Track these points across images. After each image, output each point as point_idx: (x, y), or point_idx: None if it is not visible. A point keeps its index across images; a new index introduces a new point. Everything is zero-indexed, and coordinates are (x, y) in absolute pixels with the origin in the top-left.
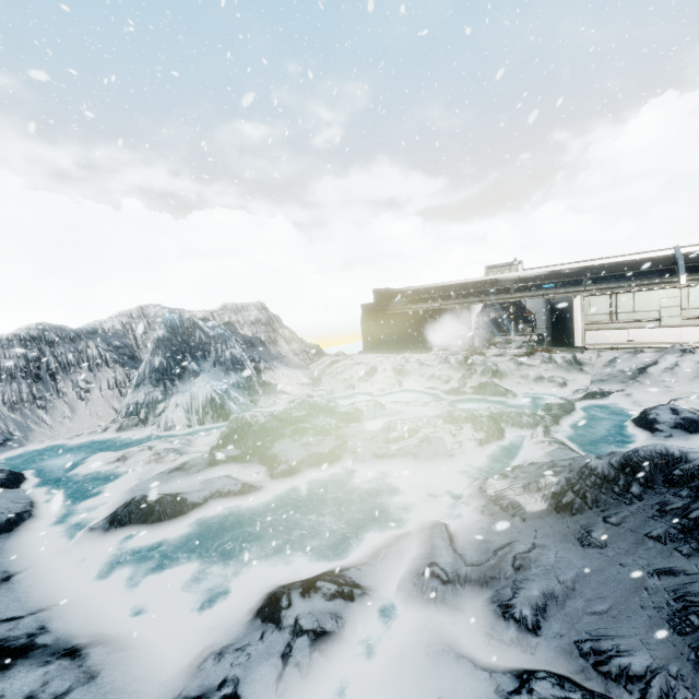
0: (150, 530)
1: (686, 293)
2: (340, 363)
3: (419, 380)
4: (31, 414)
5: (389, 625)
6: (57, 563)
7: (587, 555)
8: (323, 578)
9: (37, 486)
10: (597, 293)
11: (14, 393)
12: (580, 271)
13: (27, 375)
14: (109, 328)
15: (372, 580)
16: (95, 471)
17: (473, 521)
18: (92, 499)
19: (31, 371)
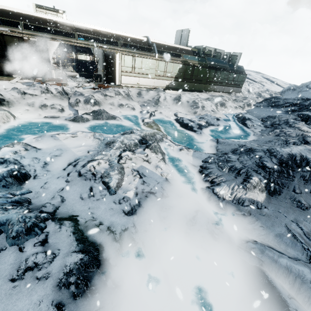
0: None
1: (158, 63)
2: None
3: (32, 110)
4: None
5: None
6: None
7: None
8: None
9: None
10: (128, 54)
11: None
12: (111, 35)
13: None
14: None
15: None
16: None
17: (250, 225)
18: None
19: None
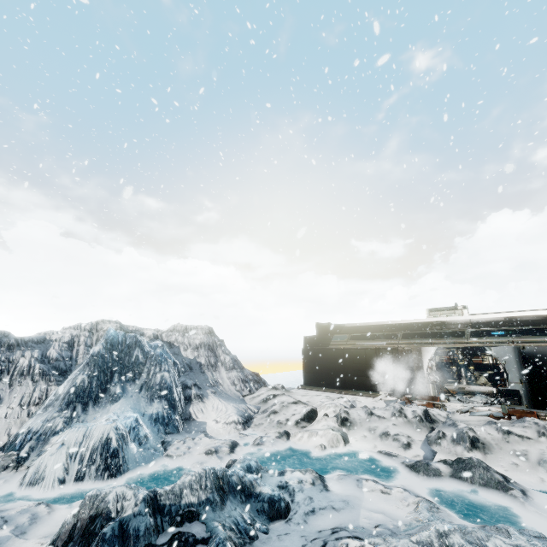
0: None
1: None
2: (276, 398)
3: (369, 437)
4: None
5: None
6: None
7: None
8: None
9: None
10: None
11: None
12: (545, 319)
13: None
14: (57, 339)
15: None
16: None
17: None
18: None
19: None
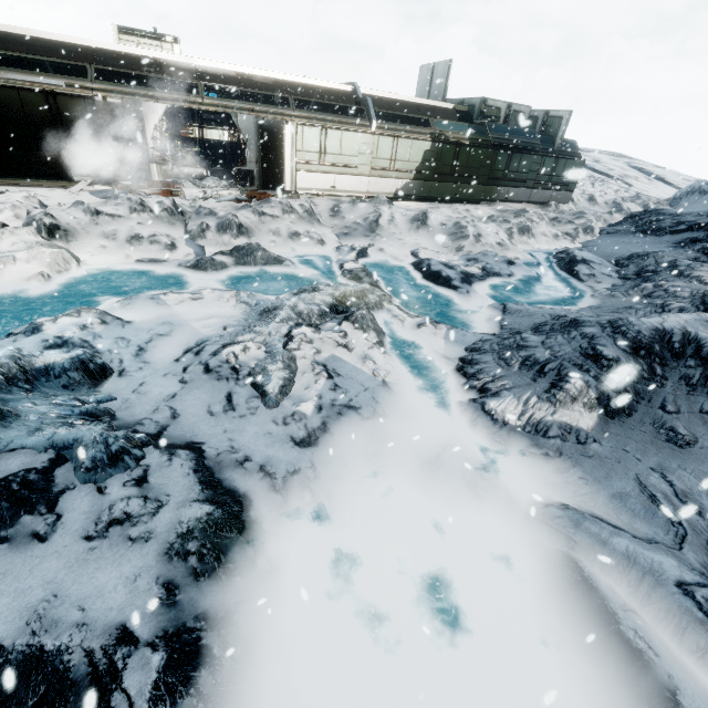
0: None
1: (377, 141)
2: None
3: (112, 246)
4: None
5: None
6: None
7: (698, 456)
8: None
9: None
10: (311, 123)
11: None
12: (276, 85)
13: None
14: None
15: None
16: None
17: (558, 475)
18: None
19: None
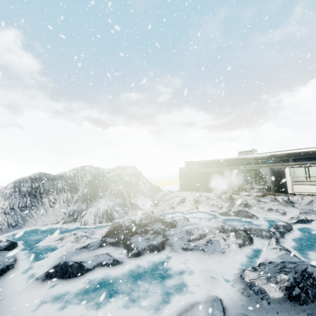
0: (64, 282)
1: None
2: (168, 195)
3: (207, 206)
4: (28, 213)
5: None
6: (16, 297)
7: None
8: None
9: (21, 250)
10: (297, 166)
11: (24, 203)
12: (287, 155)
13: (31, 194)
14: (68, 175)
15: None
16: (48, 244)
17: (237, 299)
18: (42, 260)
19: (32, 193)
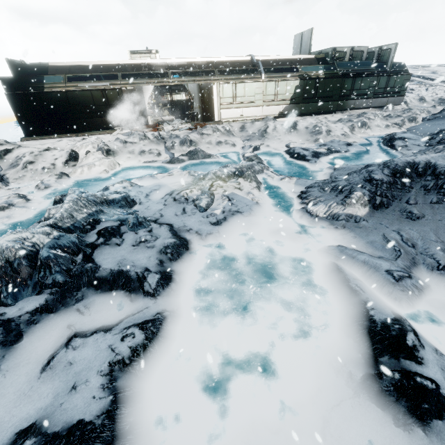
0: None
1: (265, 85)
2: (15, 152)
3: (133, 157)
4: None
5: (420, 325)
6: None
7: (423, 223)
8: (398, 336)
9: None
10: (227, 82)
11: None
12: (207, 64)
13: None
14: None
15: (385, 308)
16: None
17: (340, 236)
18: None
19: None
